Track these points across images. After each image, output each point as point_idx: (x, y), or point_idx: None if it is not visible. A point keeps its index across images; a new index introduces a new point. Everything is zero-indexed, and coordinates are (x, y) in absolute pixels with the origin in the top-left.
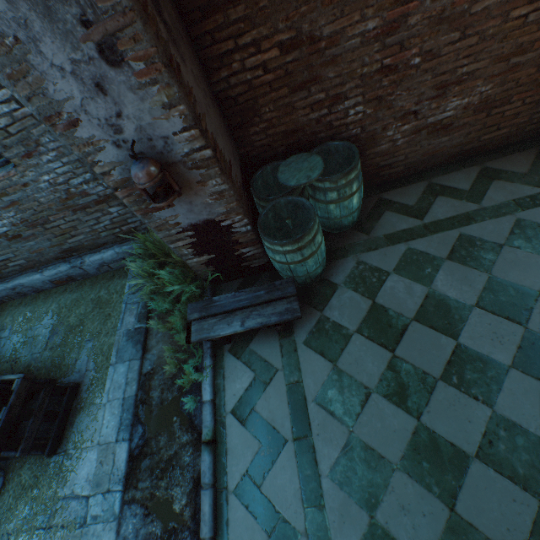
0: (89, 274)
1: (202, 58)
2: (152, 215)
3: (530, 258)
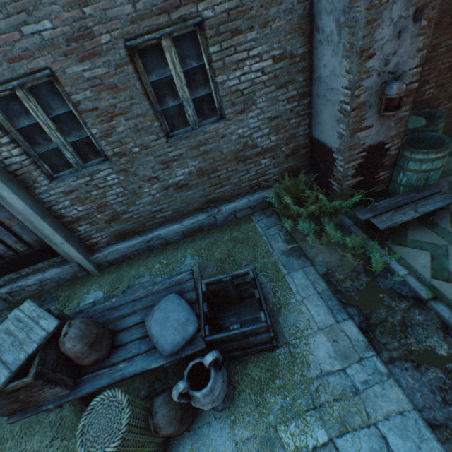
0: (215, 224)
1: None
2: (355, 135)
3: None
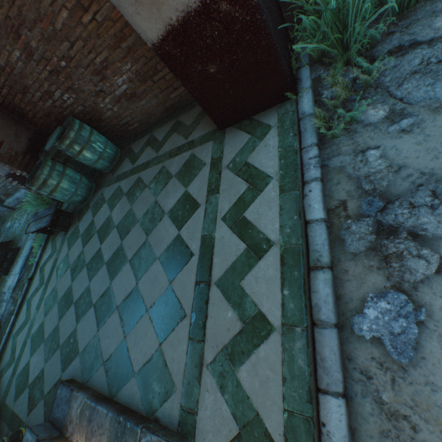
0: None
1: None
2: None
3: (149, 197)
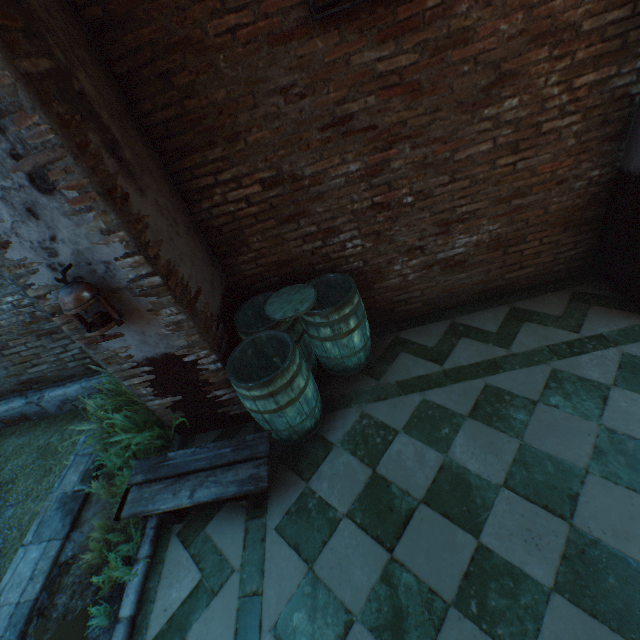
0: (48, 413)
1: (181, 191)
2: (98, 345)
3: (571, 421)
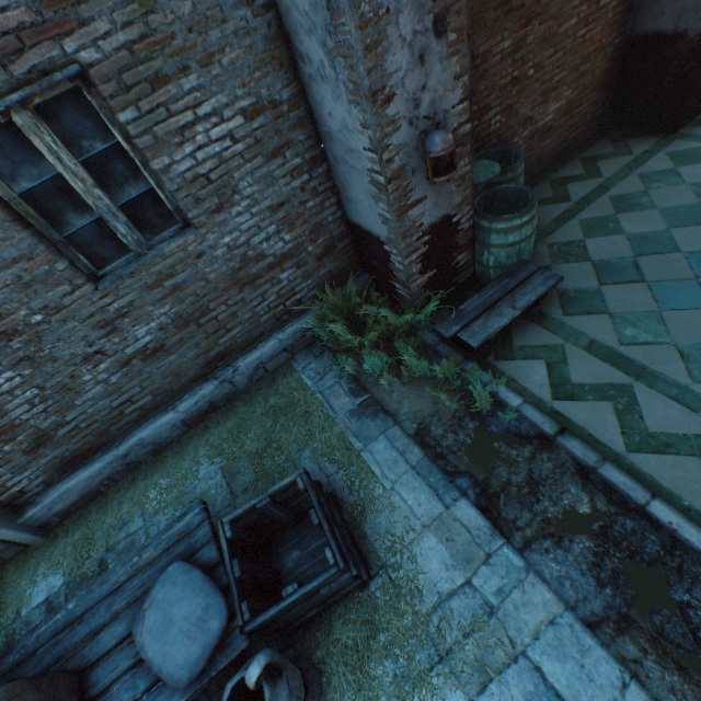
0: (236, 392)
1: None
2: (405, 216)
3: (672, 190)
